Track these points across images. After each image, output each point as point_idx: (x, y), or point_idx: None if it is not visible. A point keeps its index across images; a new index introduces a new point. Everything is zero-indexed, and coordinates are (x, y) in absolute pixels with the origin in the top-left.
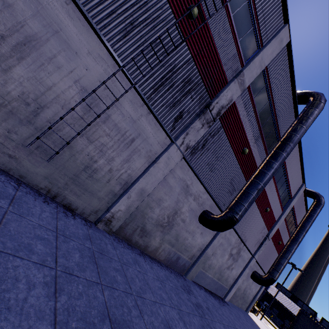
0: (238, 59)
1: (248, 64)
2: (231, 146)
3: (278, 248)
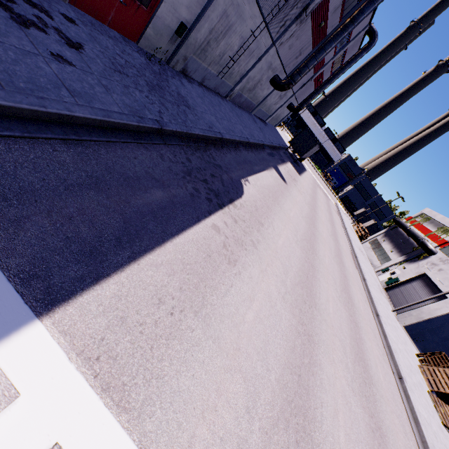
0: None
1: None
2: (312, 25)
3: (316, 84)
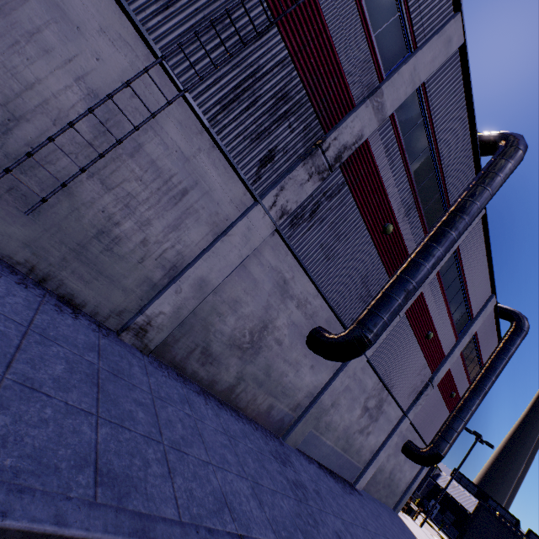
0: (373, 67)
1: (390, 76)
2: (363, 218)
3: (450, 403)
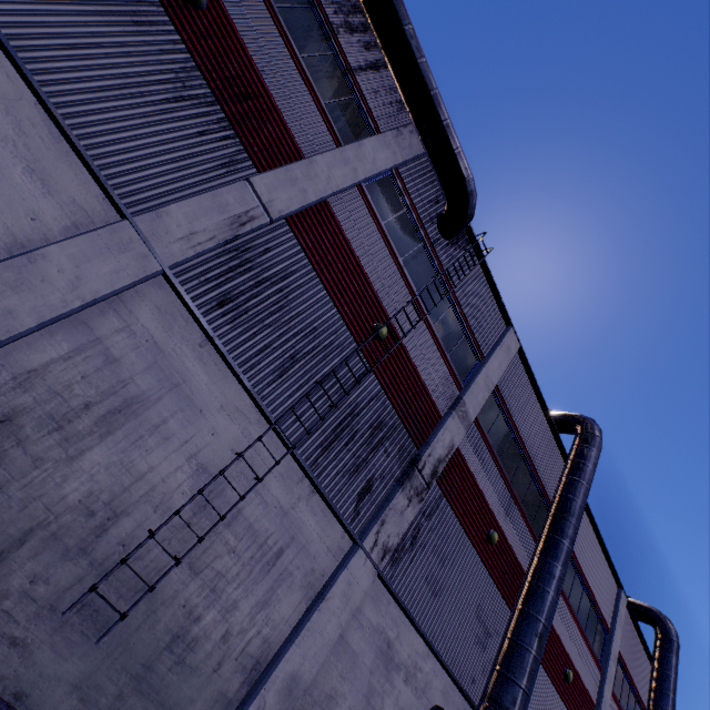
0: (452, 380)
1: (468, 386)
2: (465, 530)
3: None
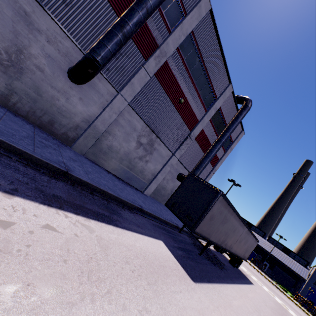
0: None
1: None
2: None
3: None
